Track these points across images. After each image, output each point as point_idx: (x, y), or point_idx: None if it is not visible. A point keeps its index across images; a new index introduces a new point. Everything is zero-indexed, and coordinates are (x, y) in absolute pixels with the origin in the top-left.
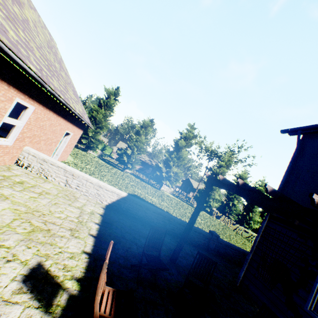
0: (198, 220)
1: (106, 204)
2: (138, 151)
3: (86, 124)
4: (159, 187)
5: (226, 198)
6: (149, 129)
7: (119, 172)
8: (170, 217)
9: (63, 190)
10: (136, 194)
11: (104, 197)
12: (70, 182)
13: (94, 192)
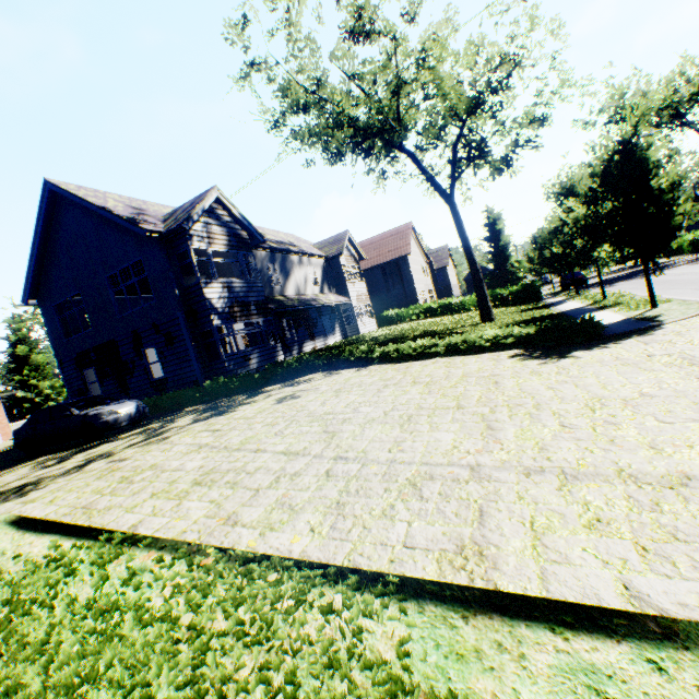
0: None
1: None
2: None
3: None
4: None
5: None
6: None
7: None
8: None
9: None
10: None
11: None
12: None
13: None
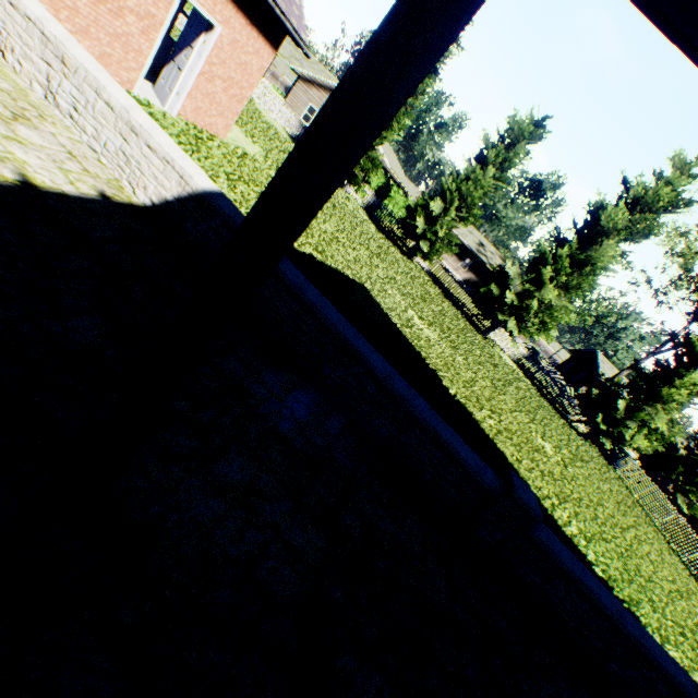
0: (537, 446)
1: (144, 203)
2: (463, 214)
3: (264, 2)
4: (485, 330)
5: (697, 443)
6: (520, 151)
7: (387, 249)
8: (347, 341)
9: (4, 91)
10: (366, 287)
11: (142, 173)
12: (57, 87)
13: (115, 146)
